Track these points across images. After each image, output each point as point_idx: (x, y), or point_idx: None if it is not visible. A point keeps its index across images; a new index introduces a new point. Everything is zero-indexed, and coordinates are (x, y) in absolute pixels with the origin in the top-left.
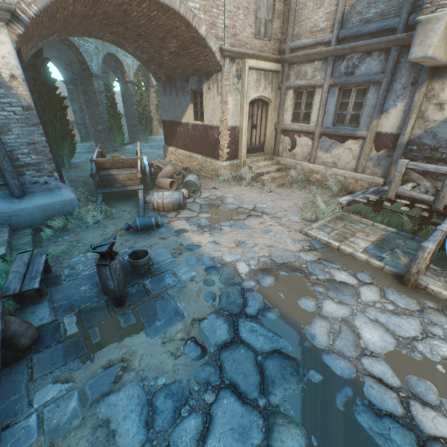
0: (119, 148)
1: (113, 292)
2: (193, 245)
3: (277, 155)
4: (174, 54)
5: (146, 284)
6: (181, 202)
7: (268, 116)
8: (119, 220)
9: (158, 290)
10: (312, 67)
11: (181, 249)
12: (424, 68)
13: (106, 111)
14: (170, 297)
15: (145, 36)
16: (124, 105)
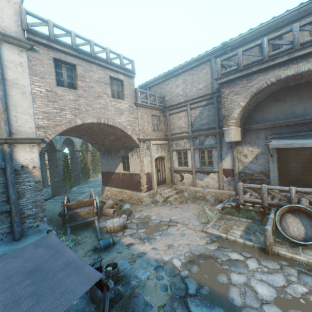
0: (68, 191)
1: (100, 299)
2: (141, 253)
3: (174, 184)
4: (112, 140)
5: (119, 288)
6: (125, 223)
7: (165, 164)
8: (84, 244)
9: (128, 290)
10: (183, 141)
11: (134, 257)
12: (233, 142)
13: (62, 169)
14: (138, 294)
15: (97, 134)
16: (72, 163)
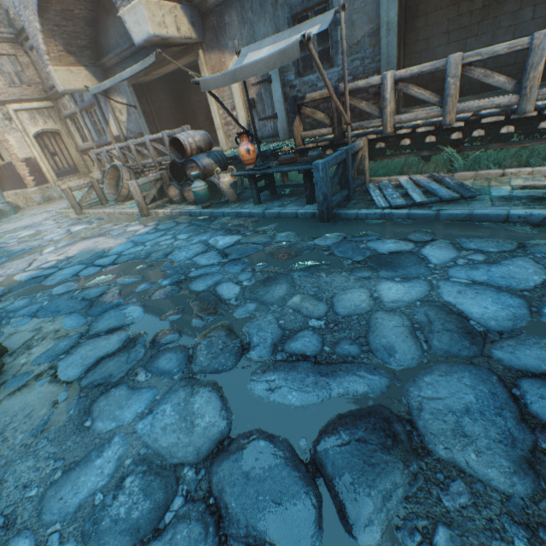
0: None
1: None
2: None
3: (91, 172)
4: None
5: None
6: None
7: (66, 143)
8: None
9: None
10: (67, 100)
11: None
12: (102, 92)
13: None
14: None
15: None
16: None
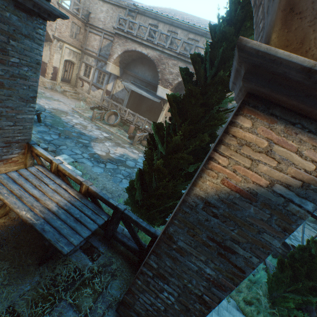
0: None
1: None
2: None
3: (76, 87)
4: None
5: None
6: None
7: (74, 70)
8: None
9: None
10: (92, 59)
11: None
12: (116, 75)
13: None
14: None
15: None
16: None
